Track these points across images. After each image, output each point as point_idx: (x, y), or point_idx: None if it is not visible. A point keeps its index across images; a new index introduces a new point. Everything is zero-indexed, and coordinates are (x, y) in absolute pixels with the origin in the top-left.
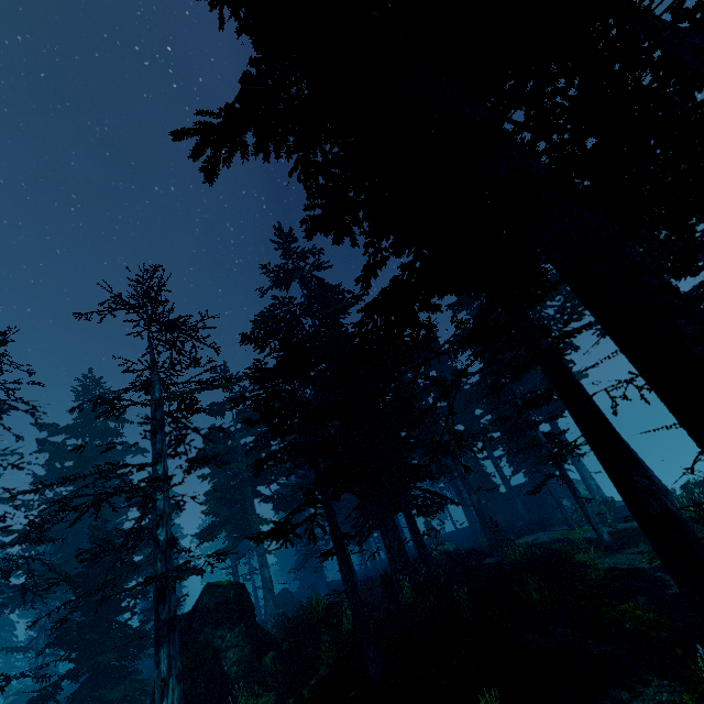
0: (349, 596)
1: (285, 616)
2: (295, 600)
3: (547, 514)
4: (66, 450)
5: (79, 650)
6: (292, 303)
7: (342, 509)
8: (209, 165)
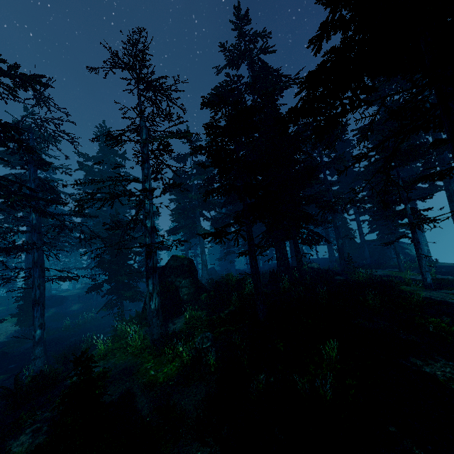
0: (253, 277)
1: (212, 280)
2: (217, 273)
3: (383, 260)
4: (94, 171)
5: (110, 272)
6: (239, 81)
7: None
8: None
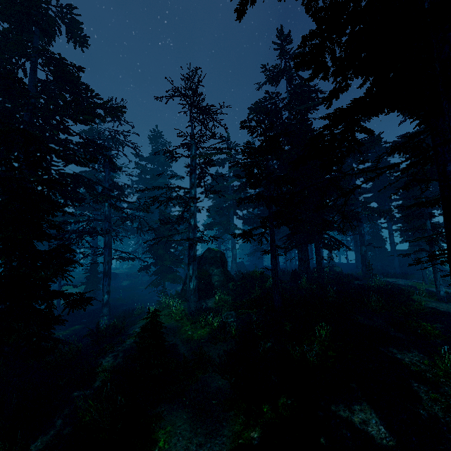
0: (272, 272)
1: (240, 272)
2: (246, 267)
3: (414, 271)
4: (147, 170)
5: (157, 257)
6: (277, 97)
7: (280, 233)
8: (241, 6)
